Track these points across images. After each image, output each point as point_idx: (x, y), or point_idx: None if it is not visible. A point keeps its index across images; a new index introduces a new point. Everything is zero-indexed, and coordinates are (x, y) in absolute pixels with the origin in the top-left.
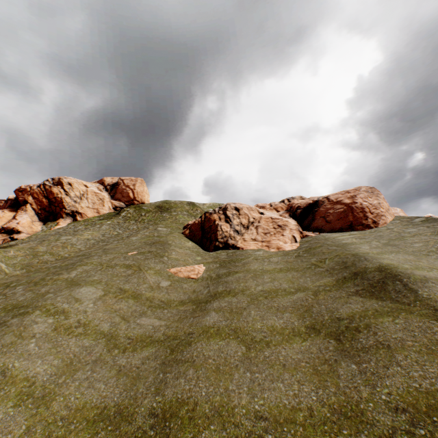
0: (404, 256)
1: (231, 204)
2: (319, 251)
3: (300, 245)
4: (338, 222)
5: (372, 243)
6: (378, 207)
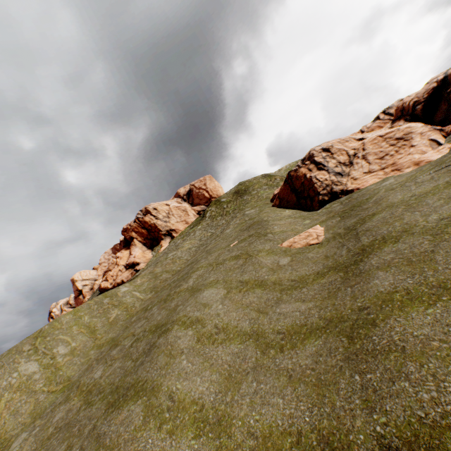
0: None
1: (316, 149)
2: None
3: None
4: None
5: None
6: None
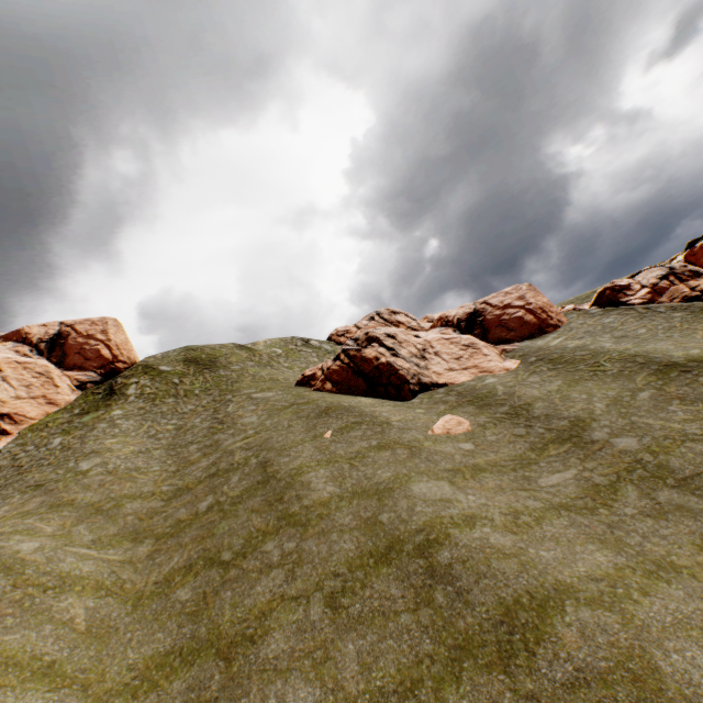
0: (660, 342)
1: (377, 331)
2: (573, 358)
3: (521, 360)
4: (524, 328)
5: (603, 340)
6: (551, 304)
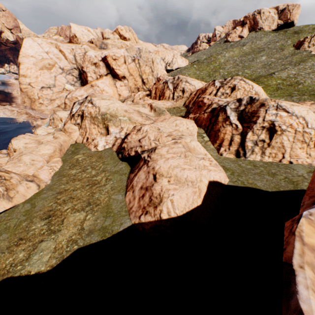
0: None
1: None
2: (312, 56)
3: None
4: None
5: None
6: None
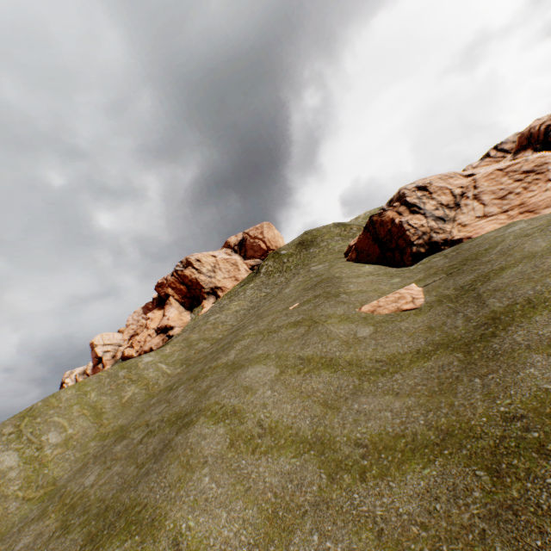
0: None
1: (408, 187)
2: None
3: None
4: None
5: None
6: None
